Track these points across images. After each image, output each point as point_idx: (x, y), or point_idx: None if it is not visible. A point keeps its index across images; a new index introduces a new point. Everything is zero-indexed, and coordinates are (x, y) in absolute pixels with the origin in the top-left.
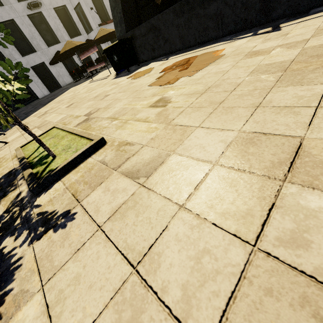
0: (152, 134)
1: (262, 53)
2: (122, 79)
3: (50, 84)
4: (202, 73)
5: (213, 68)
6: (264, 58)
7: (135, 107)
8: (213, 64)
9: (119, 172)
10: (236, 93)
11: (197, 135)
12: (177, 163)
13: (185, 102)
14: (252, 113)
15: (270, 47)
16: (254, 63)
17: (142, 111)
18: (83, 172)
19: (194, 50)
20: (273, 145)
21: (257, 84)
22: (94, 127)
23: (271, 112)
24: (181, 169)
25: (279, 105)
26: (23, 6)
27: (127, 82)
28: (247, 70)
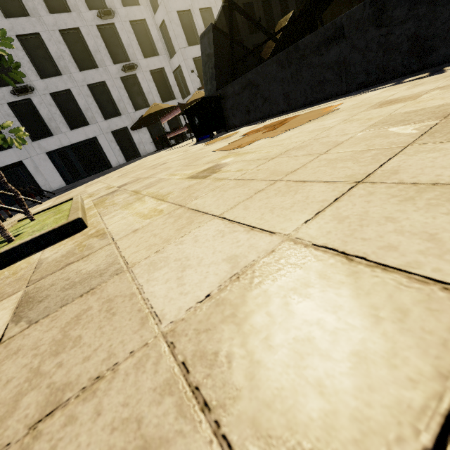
0: (144, 222)
1: (402, 100)
2: (197, 146)
3: (128, 151)
4: (291, 133)
5: (311, 126)
6: (404, 105)
7: (172, 178)
8: (315, 121)
9: (22, 294)
10: (328, 156)
11: (201, 233)
12: (106, 300)
13: (236, 171)
14: (338, 195)
15: (421, 91)
16: (383, 113)
17: (173, 184)
18: (1, 277)
19: (301, 110)
20: (363, 307)
21: (375, 140)
22: (104, 203)
23: (389, 195)
24: (90, 324)
25: (416, 180)
26: (118, 68)
27: (198, 149)
28: (365, 123)
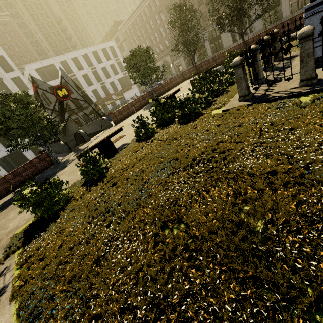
0: None
1: None
2: None
3: (36, 151)
4: None
5: None
6: None
7: None
8: None
9: None
10: None
11: None
12: None
13: None
14: None
15: None
16: None
17: None
18: None
19: None
20: None
21: None
22: None
23: None
24: None
25: None
26: None
27: None
28: None
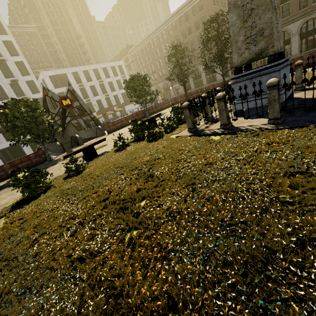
0: None
1: None
2: None
3: (35, 148)
4: None
5: None
6: None
7: None
8: None
9: None
10: None
11: None
12: None
13: None
14: None
15: None
16: None
17: None
18: None
19: None
20: None
21: None
22: None
23: None
24: None
25: None
26: None
27: None
28: None
